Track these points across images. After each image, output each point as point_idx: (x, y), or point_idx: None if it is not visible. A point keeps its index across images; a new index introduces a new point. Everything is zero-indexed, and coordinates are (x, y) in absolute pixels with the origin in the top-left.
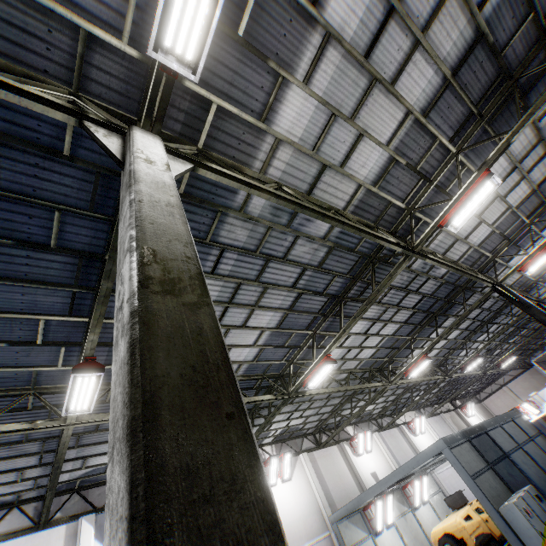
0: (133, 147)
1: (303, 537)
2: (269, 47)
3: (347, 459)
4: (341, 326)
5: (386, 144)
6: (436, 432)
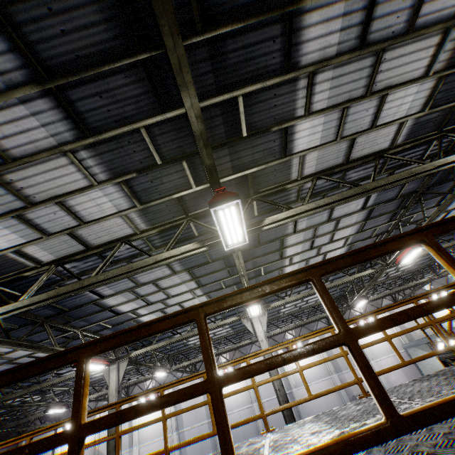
0: (257, 335)
1: (387, 352)
2: (272, 269)
3: None
4: (363, 286)
5: (343, 245)
6: None
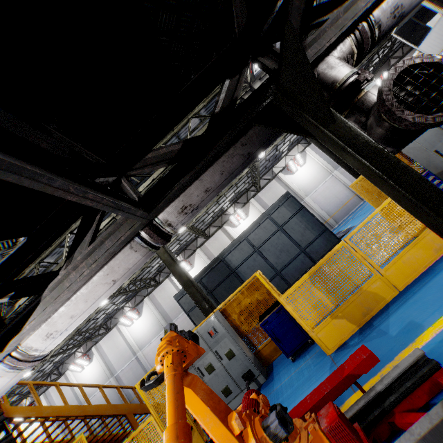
0: None
1: None
2: None
3: (229, 234)
4: None
5: None
6: (320, 152)
